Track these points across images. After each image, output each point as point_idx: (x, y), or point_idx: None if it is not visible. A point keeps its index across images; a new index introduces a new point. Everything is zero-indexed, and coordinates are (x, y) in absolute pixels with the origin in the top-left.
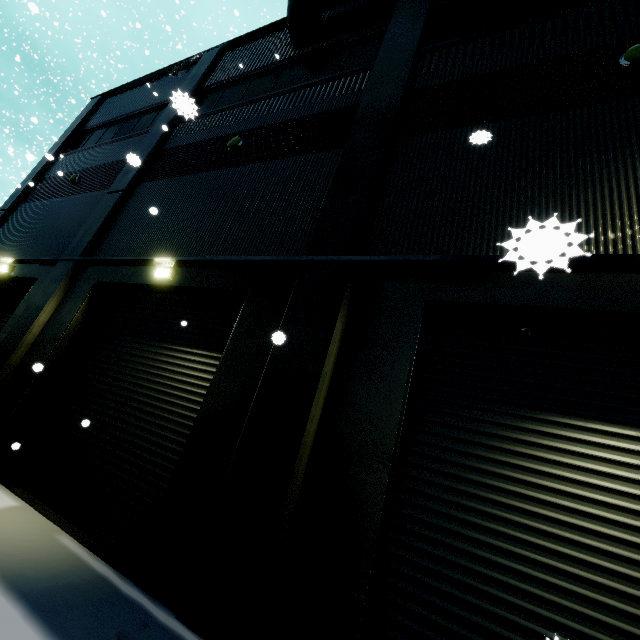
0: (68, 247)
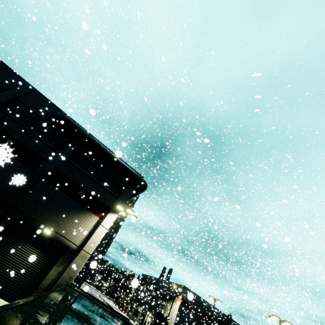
0: None
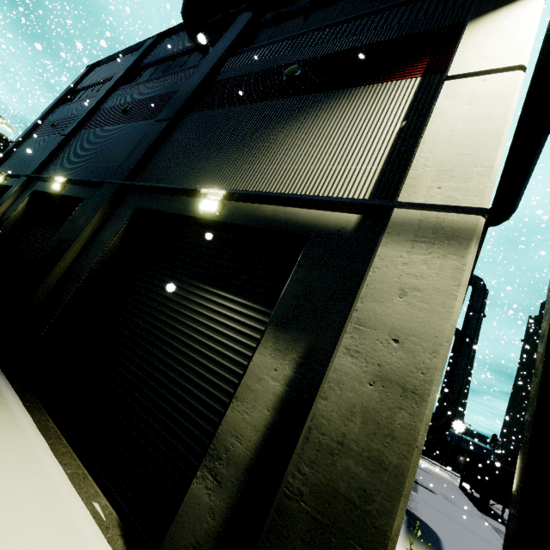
0: (29, 168)
